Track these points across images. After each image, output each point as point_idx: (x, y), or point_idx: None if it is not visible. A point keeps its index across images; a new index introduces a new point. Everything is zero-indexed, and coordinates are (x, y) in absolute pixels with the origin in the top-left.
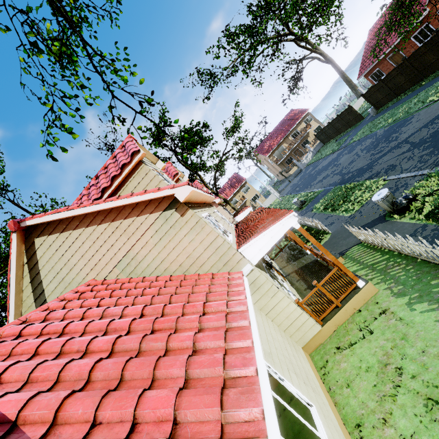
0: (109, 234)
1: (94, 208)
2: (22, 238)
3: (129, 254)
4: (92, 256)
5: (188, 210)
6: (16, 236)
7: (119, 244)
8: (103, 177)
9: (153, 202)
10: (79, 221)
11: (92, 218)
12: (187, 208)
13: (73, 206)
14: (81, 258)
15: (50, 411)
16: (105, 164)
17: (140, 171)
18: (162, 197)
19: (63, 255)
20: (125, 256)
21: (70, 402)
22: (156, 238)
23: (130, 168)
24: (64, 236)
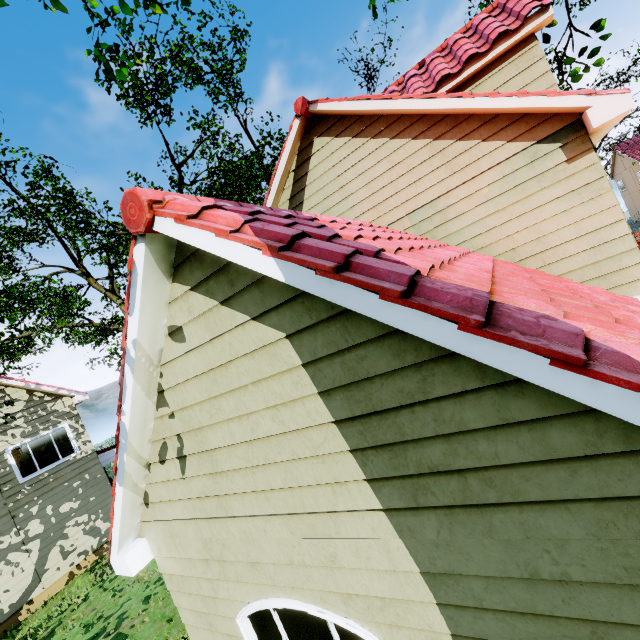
0: (422, 159)
1: (424, 104)
2: (301, 131)
3: (437, 203)
4: (380, 188)
5: (590, 152)
6: (298, 125)
7: (430, 181)
8: (442, 61)
9: (527, 119)
10: (385, 124)
11: (407, 125)
12: (589, 147)
13: (390, 94)
14: (364, 186)
15: (481, 287)
16: (446, 43)
17: (521, 57)
18: (549, 114)
19: (342, 174)
20: (429, 203)
21: (503, 292)
22: (495, 189)
23: (509, 45)
24: (355, 144)
